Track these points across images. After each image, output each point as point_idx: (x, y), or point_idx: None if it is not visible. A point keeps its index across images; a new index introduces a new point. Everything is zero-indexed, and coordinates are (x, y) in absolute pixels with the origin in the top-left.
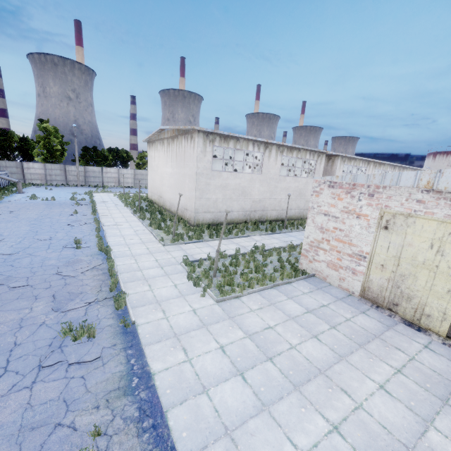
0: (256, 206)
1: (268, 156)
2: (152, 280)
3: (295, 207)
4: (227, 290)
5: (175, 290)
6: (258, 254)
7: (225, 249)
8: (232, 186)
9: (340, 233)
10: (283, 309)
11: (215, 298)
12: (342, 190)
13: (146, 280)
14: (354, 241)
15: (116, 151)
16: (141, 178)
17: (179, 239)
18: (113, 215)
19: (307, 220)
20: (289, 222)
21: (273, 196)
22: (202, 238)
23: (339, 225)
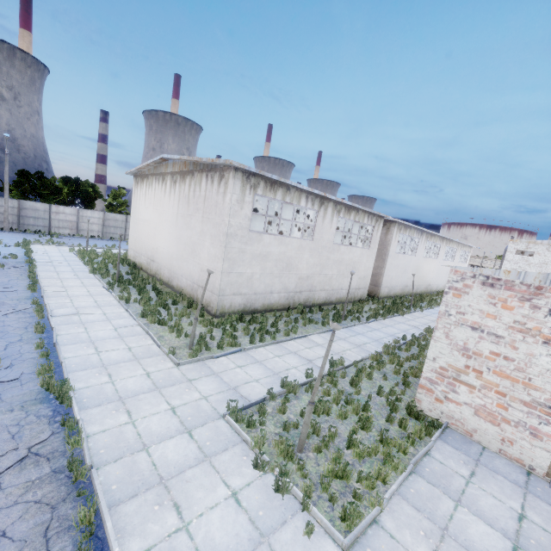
0: (303, 284)
1: (323, 215)
2: (179, 485)
3: (347, 286)
4: (359, 511)
5: (241, 517)
6: (339, 378)
7: (284, 369)
8: (275, 255)
9: (506, 364)
10: (472, 544)
11: (340, 539)
12: (512, 293)
13: (166, 487)
14: (536, 381)
15: (76, 183)
16: (114, 225)
17: (202, 348)
18: (69, 292)
19: (434, 331)
20: (343, 308)
21: (323, 271)
22: (239, 344)
23: (503, 349)
